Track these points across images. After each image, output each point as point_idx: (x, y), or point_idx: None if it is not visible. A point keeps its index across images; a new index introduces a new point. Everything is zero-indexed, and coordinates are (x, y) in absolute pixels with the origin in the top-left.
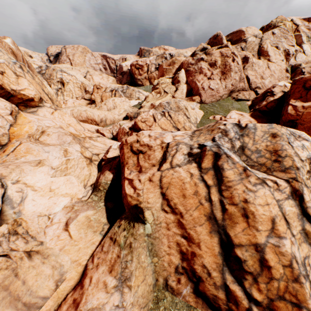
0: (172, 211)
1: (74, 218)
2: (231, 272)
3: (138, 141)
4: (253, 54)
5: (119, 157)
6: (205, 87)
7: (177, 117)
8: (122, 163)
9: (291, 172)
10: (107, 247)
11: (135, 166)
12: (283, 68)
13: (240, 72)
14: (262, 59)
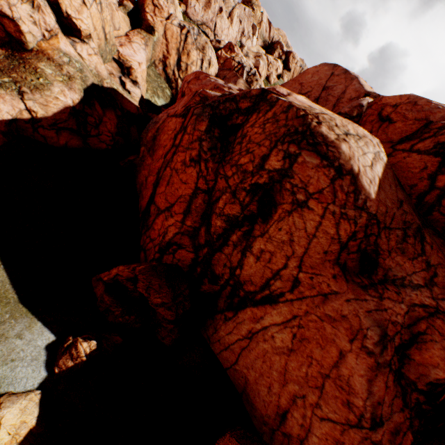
0: (166, 40)
1: (118, 11)
2: (177, 68)
3: (158, 0)
4: (227, 12)
5: (134, 0)
6: (192, 5)
7: (171, 7)
8: (144, 5)
9: (204, 55)
10: (137, 34)
11: (152, 12)
12: (234, 38)
13: (214, 16)
14: (229, 20)
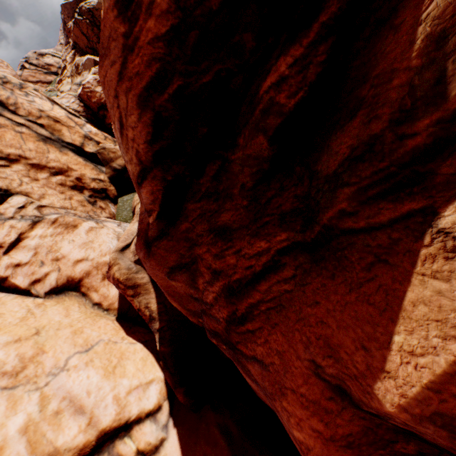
0: None
1: None
2: None
3: None
4: None
5: None
6: None
7: None
8: None
9: None
10: None
11: None
12: None
13: None
14: None
